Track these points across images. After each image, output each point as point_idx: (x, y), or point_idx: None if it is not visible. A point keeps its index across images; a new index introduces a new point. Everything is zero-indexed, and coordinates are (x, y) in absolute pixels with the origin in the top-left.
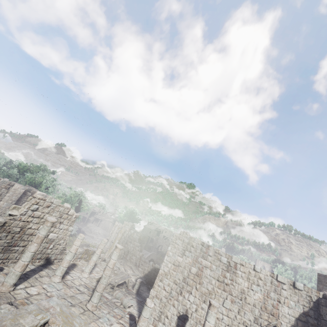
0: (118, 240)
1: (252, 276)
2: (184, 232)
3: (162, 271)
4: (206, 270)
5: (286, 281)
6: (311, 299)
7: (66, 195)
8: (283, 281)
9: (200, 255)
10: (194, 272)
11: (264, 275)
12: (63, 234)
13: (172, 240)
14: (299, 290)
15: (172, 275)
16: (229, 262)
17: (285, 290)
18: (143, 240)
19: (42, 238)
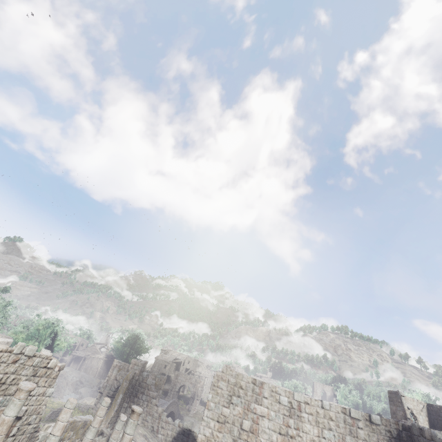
0: (123, 394)
1: (321, 417)
2: (227, 368)
3: (202, 436)
4: (262, 421)
5: (361, 415)
6: (392, 435)
7: (29, 327)
8: (358, 417)
9: (252, 399)
10: (247, 427)
11: (335, 412)
12: (36, 404)
13: (213, 383)
14: (376, 426)
15: (217, 440)
16: (290, 403)
17: (362, 429)
18: (160, 384)
19: (10, 423)
